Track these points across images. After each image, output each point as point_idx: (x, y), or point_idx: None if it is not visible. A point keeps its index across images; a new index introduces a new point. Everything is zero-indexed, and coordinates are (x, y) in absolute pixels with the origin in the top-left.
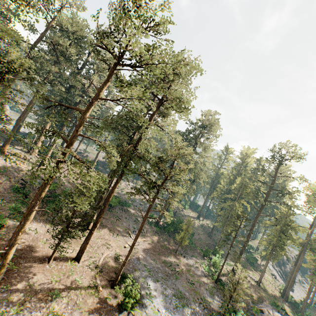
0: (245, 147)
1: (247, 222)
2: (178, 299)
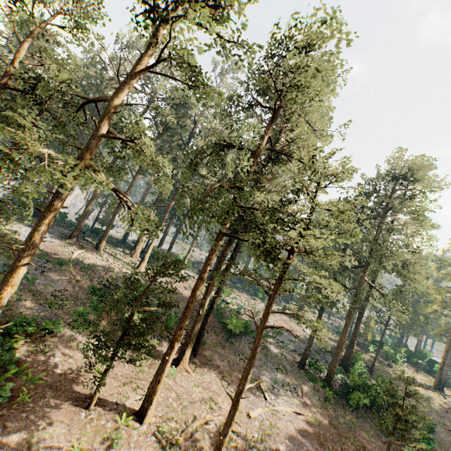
0: None
1: None
2: None
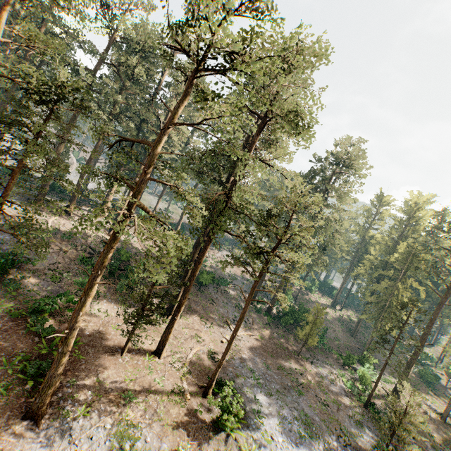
0: (413, 193)
1: (419, 317)
2: (303, 426)
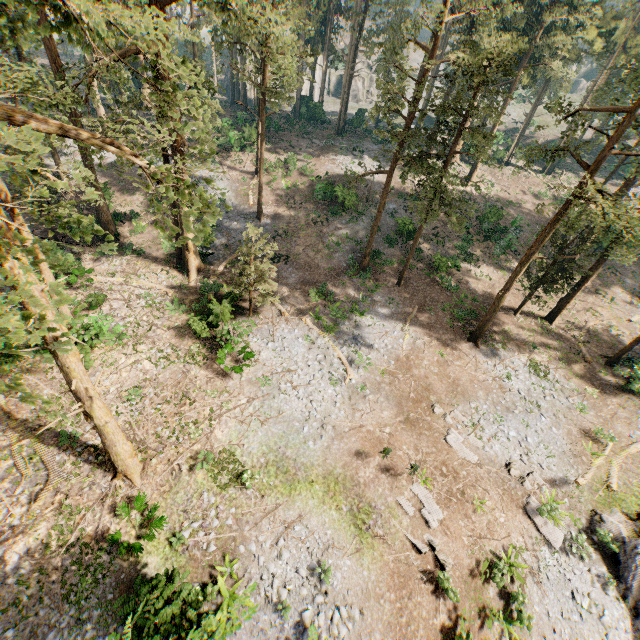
0: None
1: None
2: None
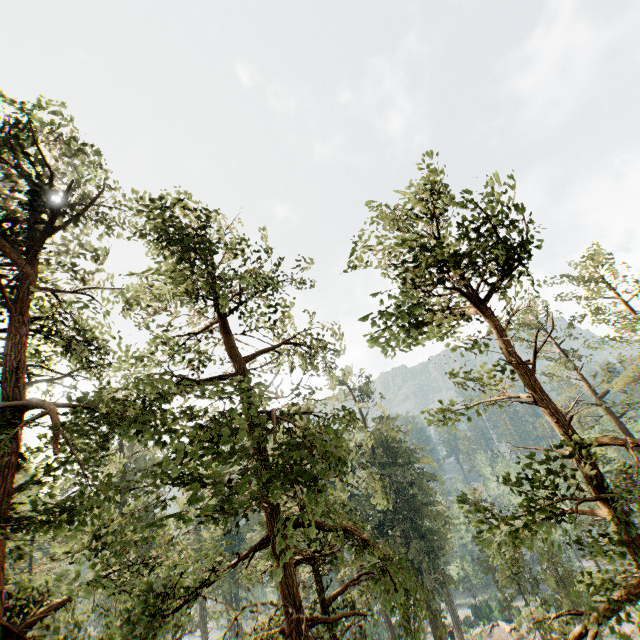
0: None
1: None
2: None
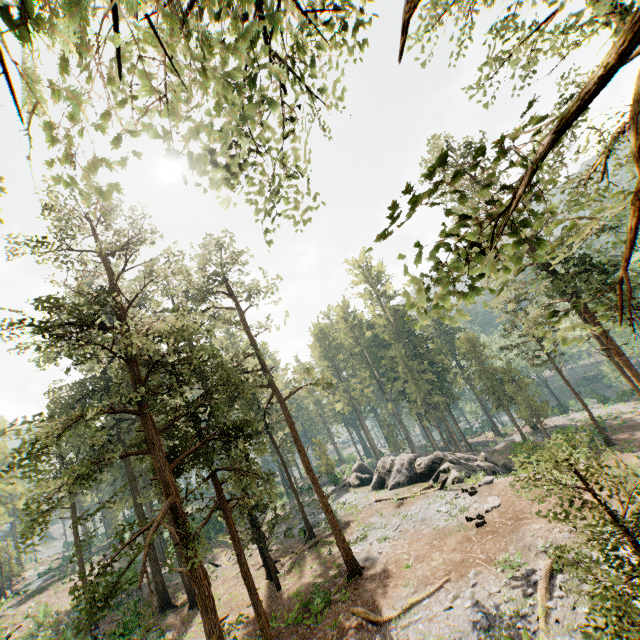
0: None
1: None
2: None
